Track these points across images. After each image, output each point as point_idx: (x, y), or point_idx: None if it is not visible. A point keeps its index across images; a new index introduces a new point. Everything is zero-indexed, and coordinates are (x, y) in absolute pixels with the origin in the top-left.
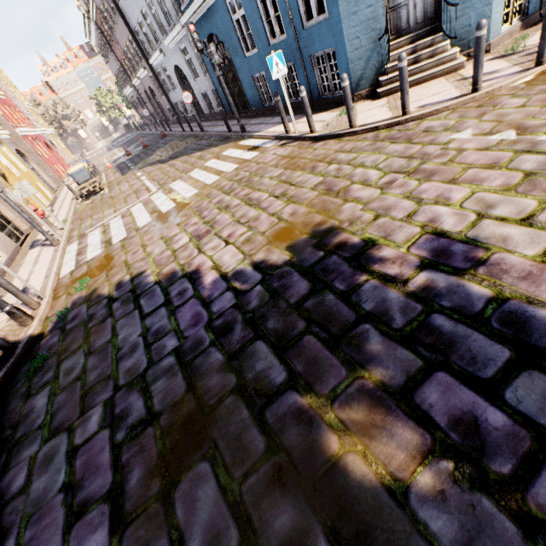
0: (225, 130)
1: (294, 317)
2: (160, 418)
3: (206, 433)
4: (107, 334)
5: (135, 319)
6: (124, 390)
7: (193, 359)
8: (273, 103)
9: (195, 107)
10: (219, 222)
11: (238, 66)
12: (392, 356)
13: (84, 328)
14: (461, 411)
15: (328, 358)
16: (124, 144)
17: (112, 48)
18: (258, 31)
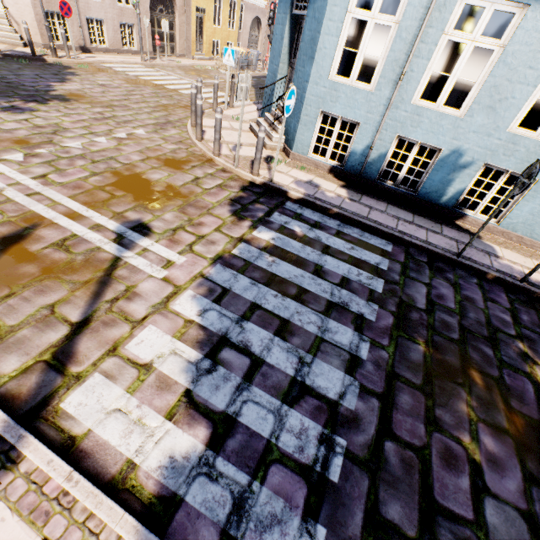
0: None
1: (4, 90)
2: None
3: None
4: (31, 70)
5: (37, 74)
6: None
7: None
8: None
9: None
10: (114, 89)
11: None
12: None
13: (41, 68)
14: None
15: None
16: None
17: None
18: None
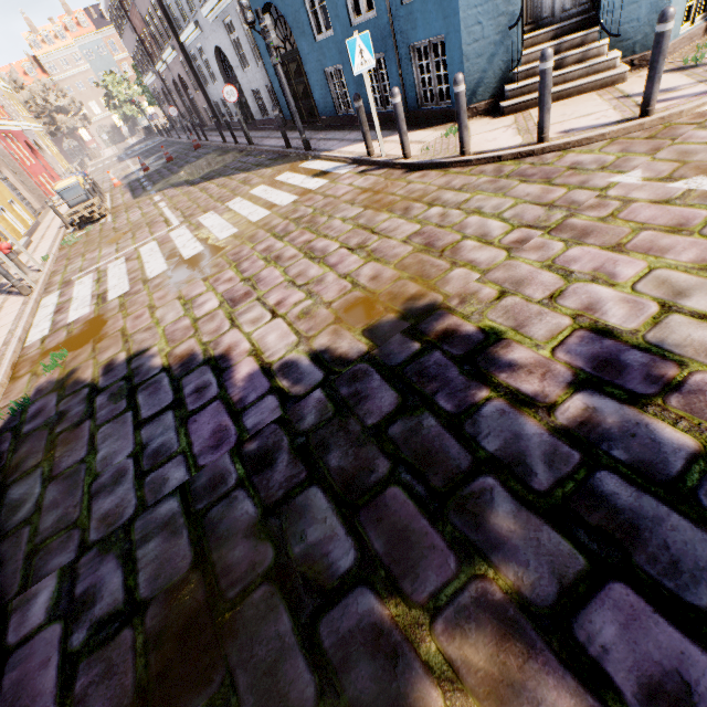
0: (282, 145)
1: (372, 451)
2: (146, 613)
3: (217, 654)
4: (80, 448)
5: (126, 427)
6: (94, 551)
7: (208, 508)
8: (351, 112)
9: (243, 109)
10: (265, 280)
11: (305, 53)
12: (533, 541)
13: (49, 434)
14: (660, 669)
15: (427, 533)
16: (141, 154)
17: (128, 14)
18: (335, 4)
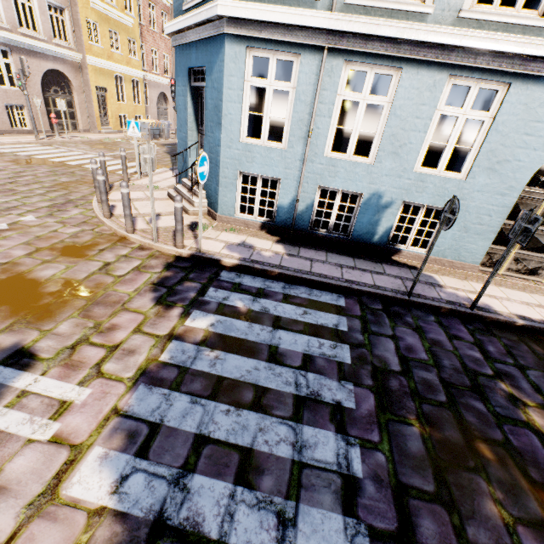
0: None
1: None
2: None
3: None
4: None
5: None
6: None
7: None
8: None
9: None
10: None
11: None
12: None
13: None
14: None
15: None
16: None
17: None
18: None
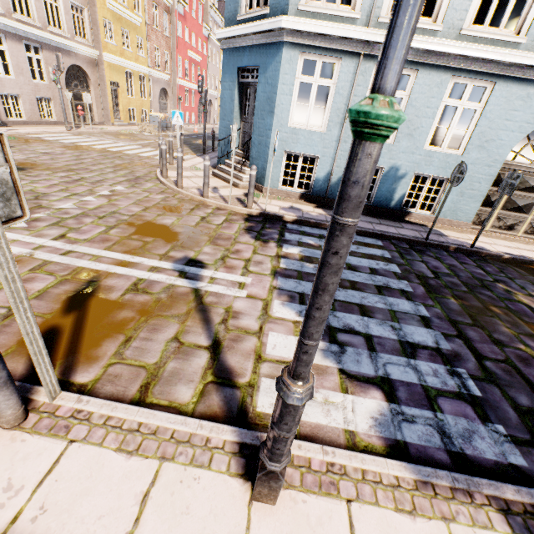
0: None
1: None
2: None
3: None
4: None
5: None
6: None
7: None
8: None
9: None
10: (60, 155)
11: None
12: None
13: None
14: None
15: None
16: None
17: None
18: None
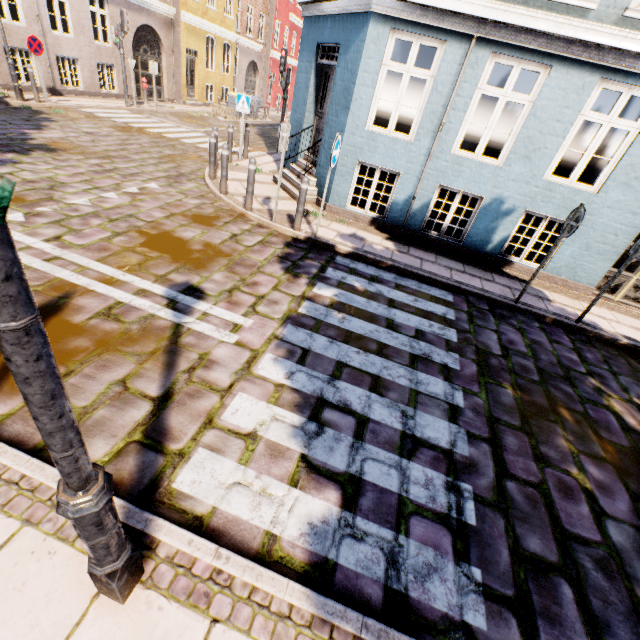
0: None
1: None
2: None
3: None
4: None
5: (3, 119)
6: None
7: None
8: None
9: None
10: (104, 137)
11: None
12: None
13: (6, 112)
14: None
15: None
16: None
17: None
18: None
